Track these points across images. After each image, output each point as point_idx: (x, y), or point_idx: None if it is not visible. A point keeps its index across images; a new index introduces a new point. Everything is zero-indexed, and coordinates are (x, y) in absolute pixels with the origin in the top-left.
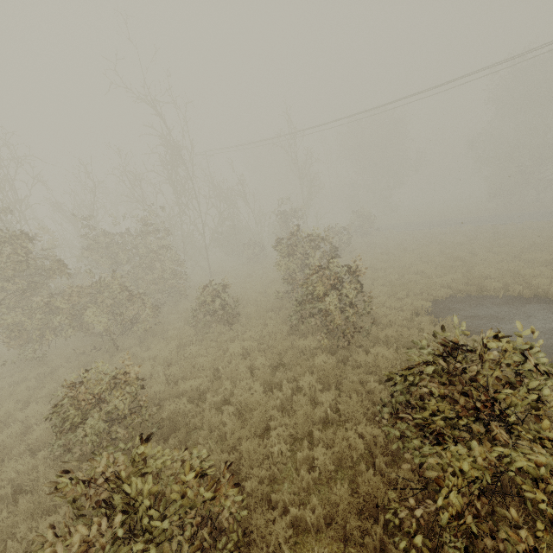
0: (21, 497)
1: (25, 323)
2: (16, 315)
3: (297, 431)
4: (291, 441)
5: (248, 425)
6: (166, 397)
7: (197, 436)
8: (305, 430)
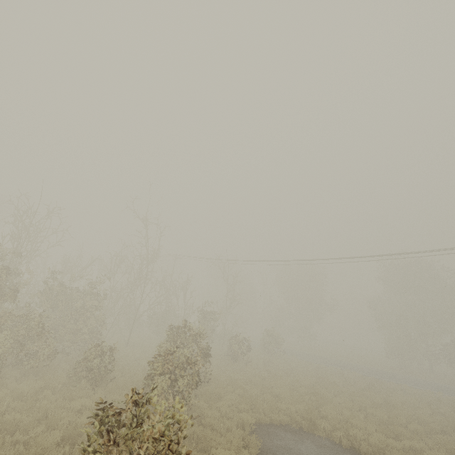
0: None
1: None
2: None
3: None
4: None
5: None
6: None
7: None
8: None
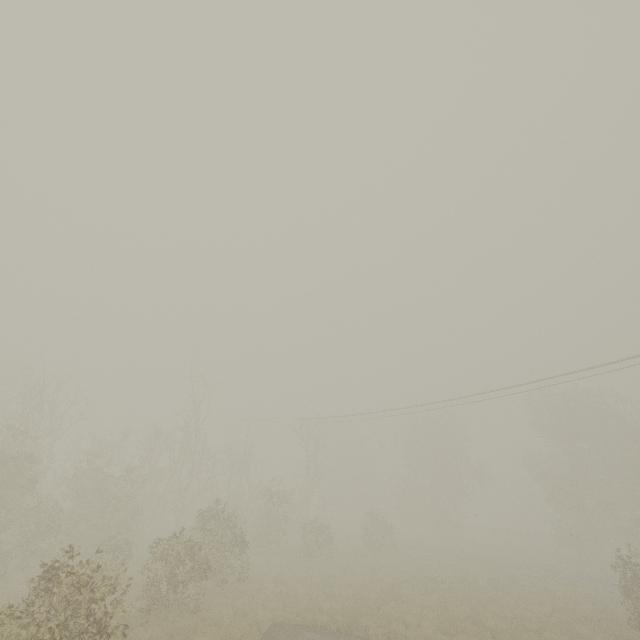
0: None
1: None
2: None
3: None
4: None
5: None
6: None
7: None
8: None
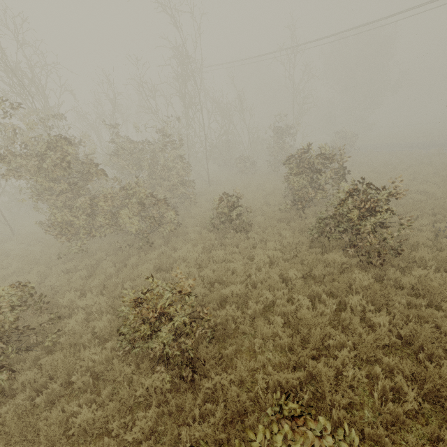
0: (101, 386)
1: (73, 221)
2: (66, 214)
3: (361, 353)
4: (354, 362)
5: (311, 343)
6: (210, 299)
7: (250, 343)
8: (372, 354)
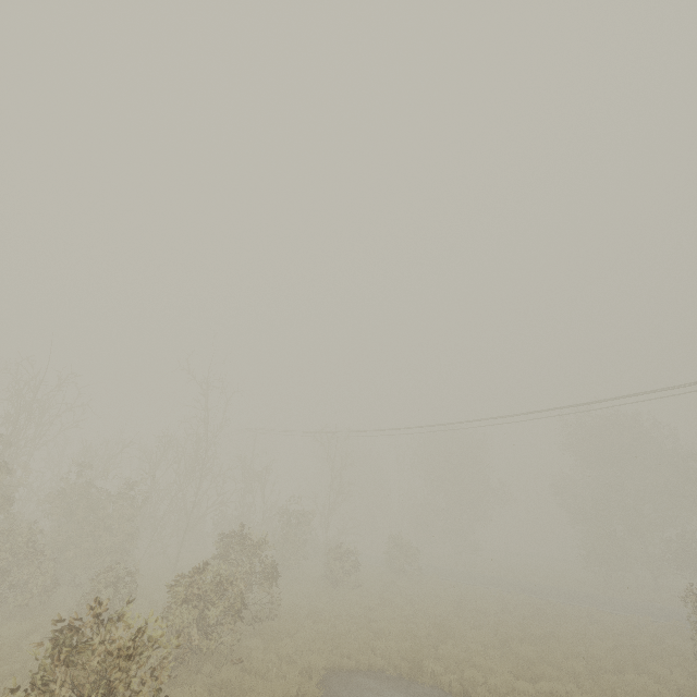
0: None
1: None
2: None
3: None
4: None
5: None
6: None
7: None
8: None
